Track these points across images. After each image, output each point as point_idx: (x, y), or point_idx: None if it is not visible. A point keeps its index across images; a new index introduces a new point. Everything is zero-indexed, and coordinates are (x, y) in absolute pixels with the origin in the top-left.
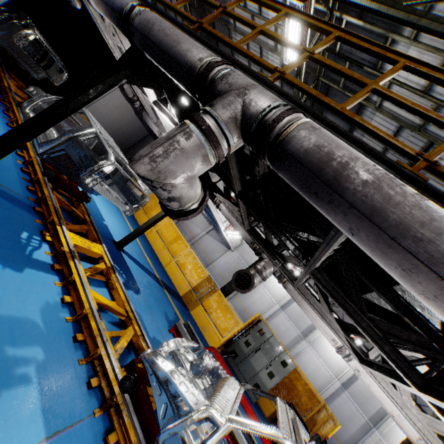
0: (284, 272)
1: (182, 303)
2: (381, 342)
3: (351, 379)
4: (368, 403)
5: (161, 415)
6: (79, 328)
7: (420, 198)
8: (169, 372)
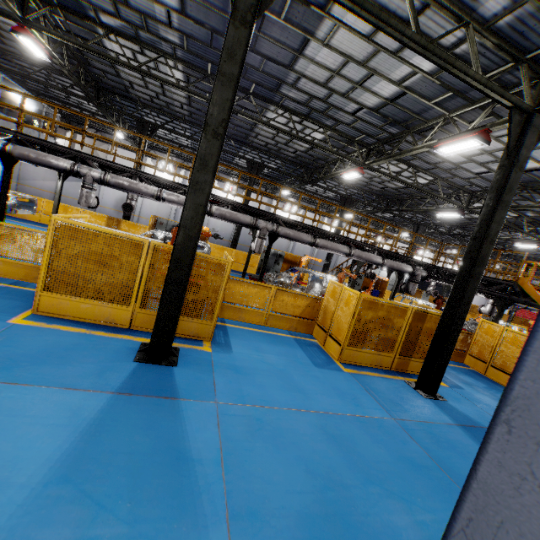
0: None
1: None
2: None
3: None
4: None
5: None
6: None
7: (137, 184)
8: None
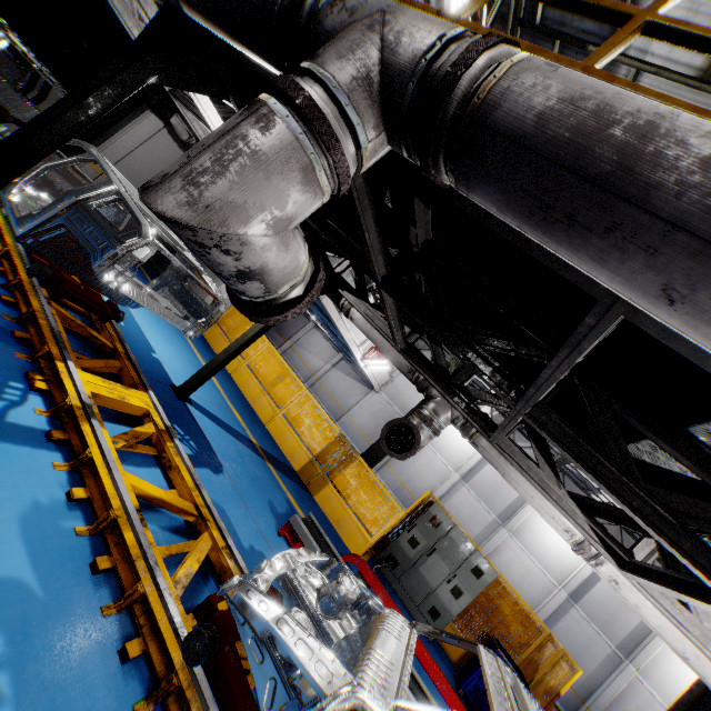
0: (472, 417)
1: (299, 483)
2: (674, 534)
3: (584, 586)
4: (614, 622)
5: (265, 701)
6: (104, 546)
7: None
8: (274, 623)
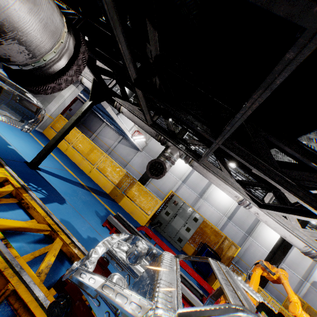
0: (189, 153)
1: (110, 199)
2: (295, 189)
3: (232, 214)
4: (244, 224)
5: None
6: None
7: None
8: (100, 289)
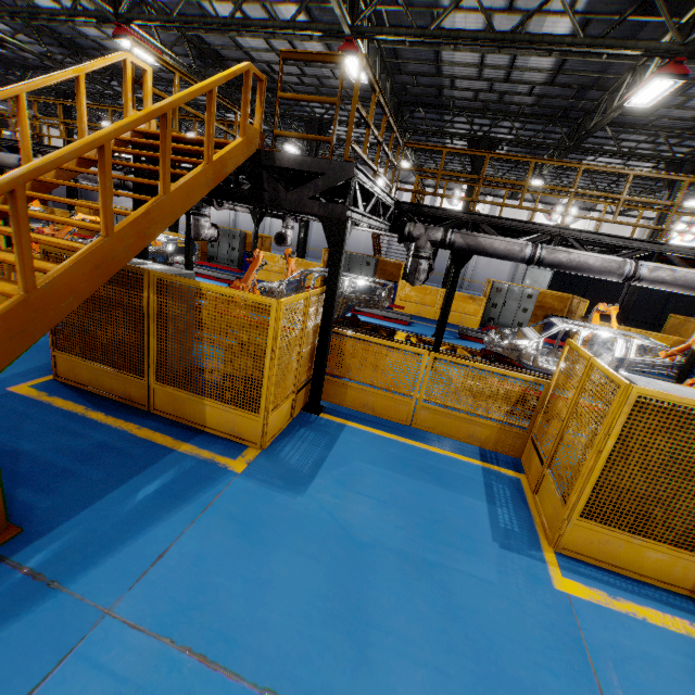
0: None
1: None
2: None
3: None
4: None
5: None
6: None
7: None
8: None
